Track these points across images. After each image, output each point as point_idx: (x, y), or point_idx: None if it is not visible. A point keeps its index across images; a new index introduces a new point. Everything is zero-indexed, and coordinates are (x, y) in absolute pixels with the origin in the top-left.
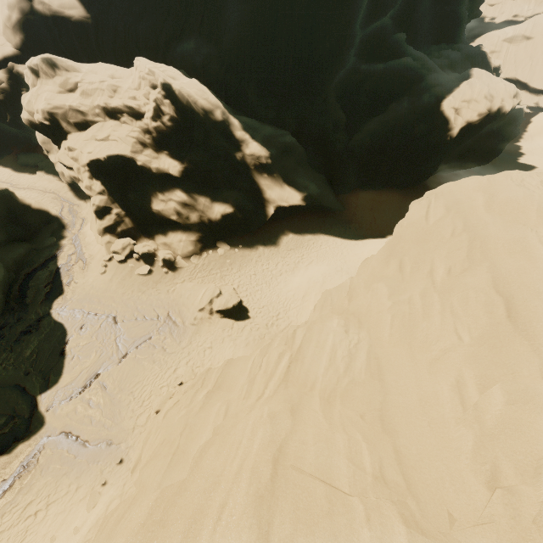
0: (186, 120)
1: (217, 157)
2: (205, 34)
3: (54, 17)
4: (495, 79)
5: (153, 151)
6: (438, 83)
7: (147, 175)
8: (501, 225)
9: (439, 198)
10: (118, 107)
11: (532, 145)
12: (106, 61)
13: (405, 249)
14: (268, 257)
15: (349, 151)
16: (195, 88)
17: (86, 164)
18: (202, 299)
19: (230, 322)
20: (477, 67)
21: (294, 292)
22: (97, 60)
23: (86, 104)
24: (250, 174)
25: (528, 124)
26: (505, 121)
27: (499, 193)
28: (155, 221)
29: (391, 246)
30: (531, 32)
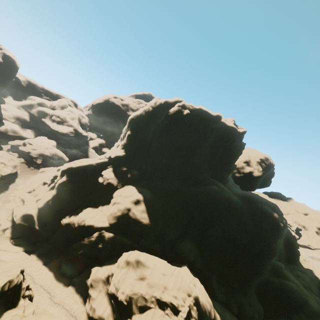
0: None
1: None
2: (193, 240)
3: (135, 219)
4: None
5: None
6: None
7: None
8: None
9: None
10: (166, 301)
11: None
12: (146, 241)
13: None
14: None
15: None
16: (203, 292)
17: None
18: None
19: None
20: (319, 288)
21: None
22: (141, 238)
23: (148, 293)
24: None
25: None
26: None
27: None
28: None
29: None
30: None
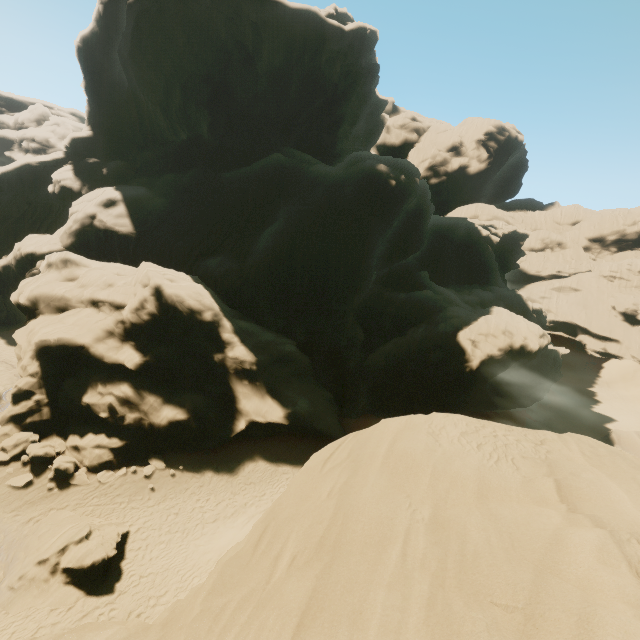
0: (166, 316)
1: (192, 355)
2: (235, 254)
3: (106, 230)
4: (516, 318)
5: (118, 340)
6: (456, 315)
7: (97, 362)
8: (381, 490)
9: (357, 436)
10: (104, 297)
11: (609, 393)
12: (137, 263)
13: (280, 508)
14: (213, 489)
15: (363, 369)
16: (192, 291)
17: (34, 343)
18: (54, 543)
19: (74, 596)
20: (512, 307)
21: (213, 555)
22: (130, 262)
23: (76, 291)
24: (227, 378)
25: (600, 369)
26: (538, 360)
27: (400, 439)
28: (81, 416)
29: (279, 499)
30: (577, 285)
